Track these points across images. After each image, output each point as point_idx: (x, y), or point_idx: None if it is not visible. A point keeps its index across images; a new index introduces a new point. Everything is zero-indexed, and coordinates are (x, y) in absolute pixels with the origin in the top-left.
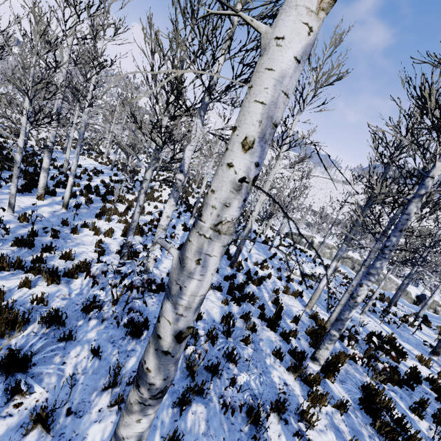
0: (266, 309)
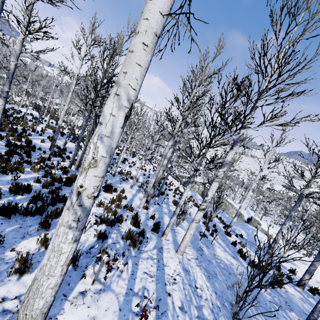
0: (32, 157)
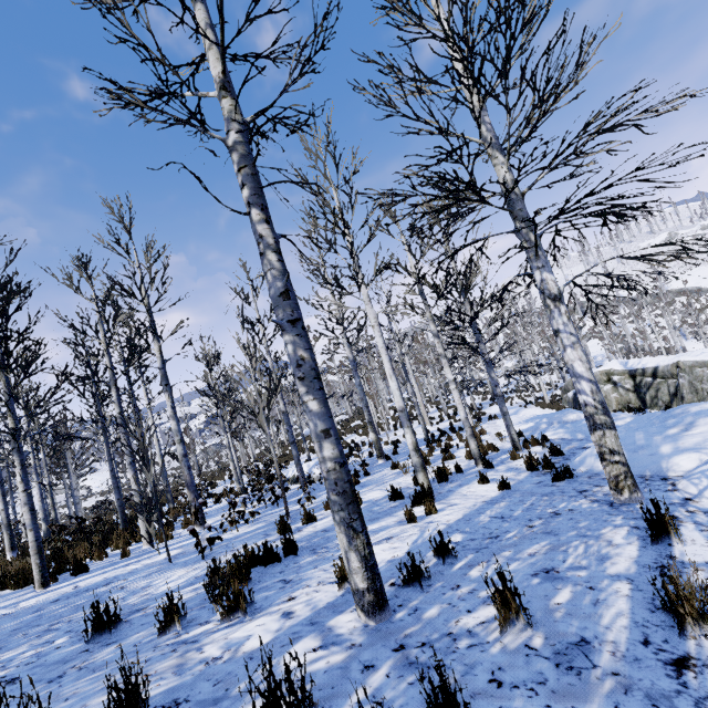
0: None
